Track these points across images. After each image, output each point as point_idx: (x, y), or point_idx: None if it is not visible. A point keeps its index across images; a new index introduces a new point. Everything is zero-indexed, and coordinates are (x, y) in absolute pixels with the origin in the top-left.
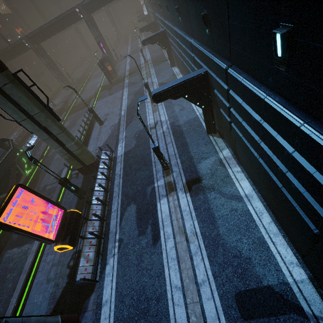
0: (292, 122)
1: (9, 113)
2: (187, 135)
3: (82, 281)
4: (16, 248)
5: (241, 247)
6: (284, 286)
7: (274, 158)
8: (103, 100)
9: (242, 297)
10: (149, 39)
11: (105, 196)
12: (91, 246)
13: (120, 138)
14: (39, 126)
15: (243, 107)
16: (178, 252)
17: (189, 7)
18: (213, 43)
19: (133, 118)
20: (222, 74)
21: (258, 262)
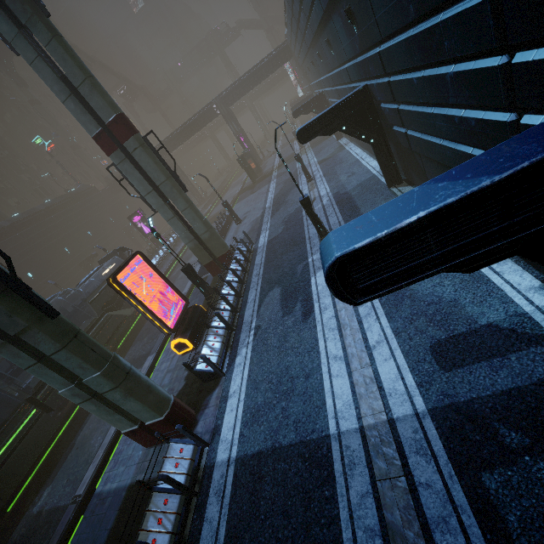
0: (434, 25)
1: (135, 185)
2: (358, 198)
3: (203, 369)
4: None
5: (442, 290)
6: (518, 318)
7: (448, 112)
8: (242, 201)
9: (442, 346)
10: (301, 108)
11: (240, 288)
12: (217, 336)
13: (263, 229)
14: (164, 199)
15: (404, 81)
16: (339, 320)
17: (336, 24)
18: (364, 38)
19: (281, 205)
20: (377, 64)
21: (470, 301)
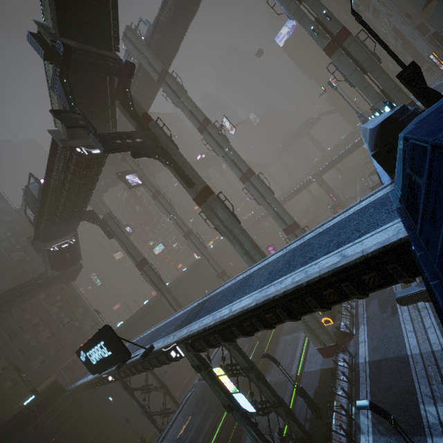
0: None
1: None
2: None
3: (344, 331)
4: (288, 335)
5: None
6: None
7: None
8: None
9: None
10: (377, 185)
11: None
12: (346, 318)
13: None
14: None
15: None
16: (411, 317)
17: None
18: None
19: None
20: None
21: None
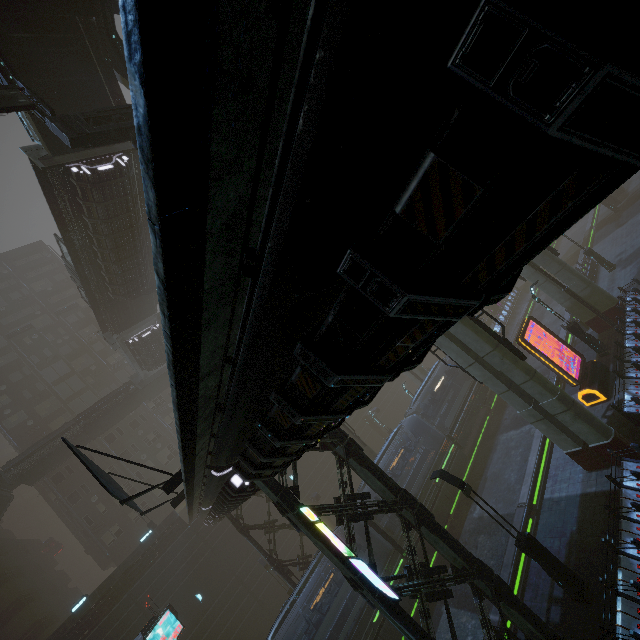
0: None
1: None
2: None
3: (634, 412)
4: (513, 430)
5: None
6: None
7: None
8: (605, 240)
9: None
10: None
11: None
12: (638, 386)
13: None
14: (535, 268)
15: None
16: None
17: None
18: None
19: None
20: None
21: None
